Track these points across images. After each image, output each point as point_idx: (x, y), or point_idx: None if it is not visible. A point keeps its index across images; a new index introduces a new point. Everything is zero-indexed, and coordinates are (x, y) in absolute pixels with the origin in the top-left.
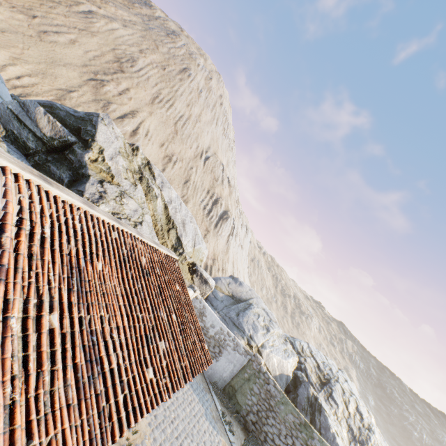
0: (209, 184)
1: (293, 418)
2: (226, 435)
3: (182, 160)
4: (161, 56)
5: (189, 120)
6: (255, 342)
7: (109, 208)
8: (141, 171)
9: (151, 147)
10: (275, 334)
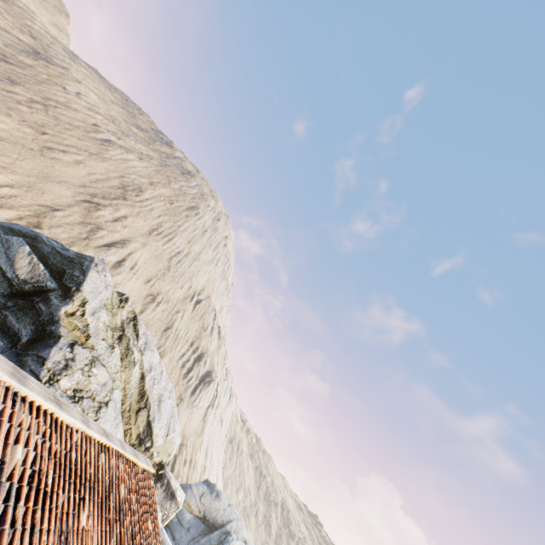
0: (195, 333)
1: None
2: None
3: (169, 301)
4: (171, 191)
5: (186, 257)
6: None
7: (71, 383)
8: (124, 328)
9: (134, 282)
10: None
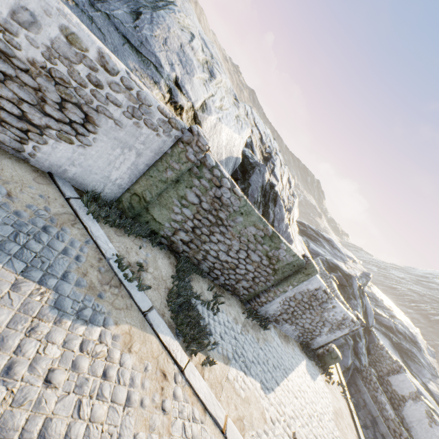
0: None
1: (254, 231)
2: (131, 308)
3: None
4: None
5: None
6: (188, 98)
7: None
8: None
9: None
10: (223, 85)
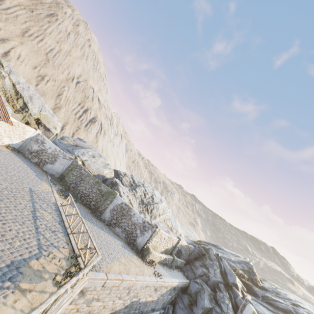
0: (80, 99)
1: (92, 181)
2: (49, 184)
3: (55, 81)
4: (28, 1)
5: (59, 53)
6: (80, 158)
7: None
8: None
9: (24, 67)
10: (100, 160)
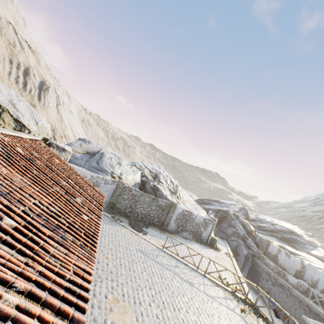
0: (7, 51)
1: (148, 199)
2: (119, 225)
3: None
4: None
5: None
6: (116, 174)
7: None
8: None
9: None
10: (125, 164)
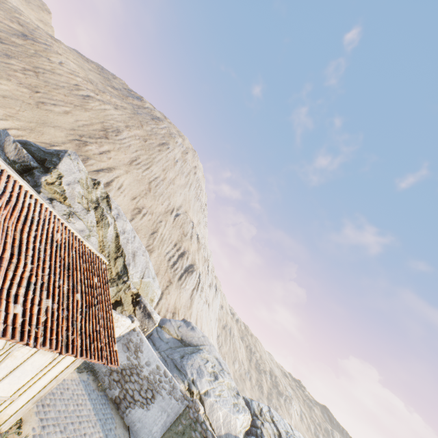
0: (177, 238)
1: None
2: None
3: (153, 214)
4: (144, 132)
5: (163, 182)
6: (197, 388)
7: None
8: (99, 202)
9: (122, 198)
10: (225, 384)
